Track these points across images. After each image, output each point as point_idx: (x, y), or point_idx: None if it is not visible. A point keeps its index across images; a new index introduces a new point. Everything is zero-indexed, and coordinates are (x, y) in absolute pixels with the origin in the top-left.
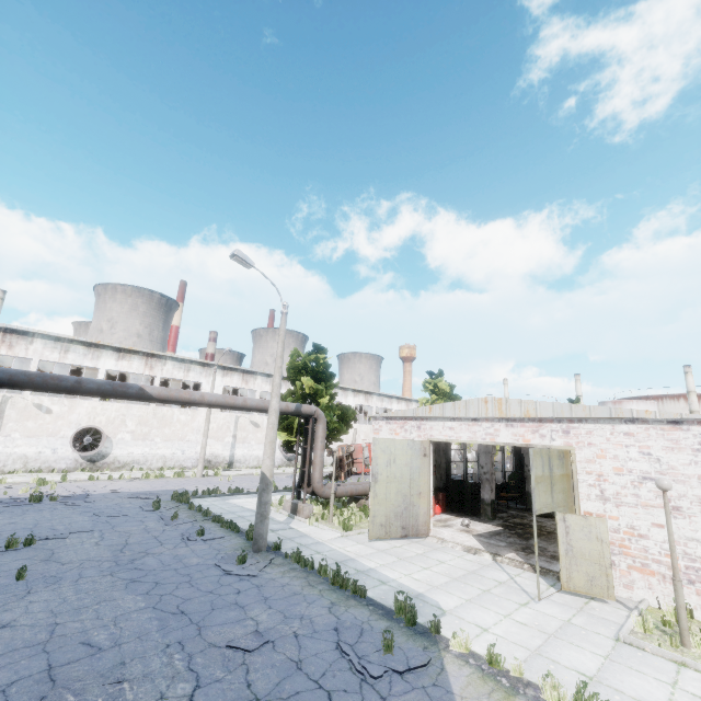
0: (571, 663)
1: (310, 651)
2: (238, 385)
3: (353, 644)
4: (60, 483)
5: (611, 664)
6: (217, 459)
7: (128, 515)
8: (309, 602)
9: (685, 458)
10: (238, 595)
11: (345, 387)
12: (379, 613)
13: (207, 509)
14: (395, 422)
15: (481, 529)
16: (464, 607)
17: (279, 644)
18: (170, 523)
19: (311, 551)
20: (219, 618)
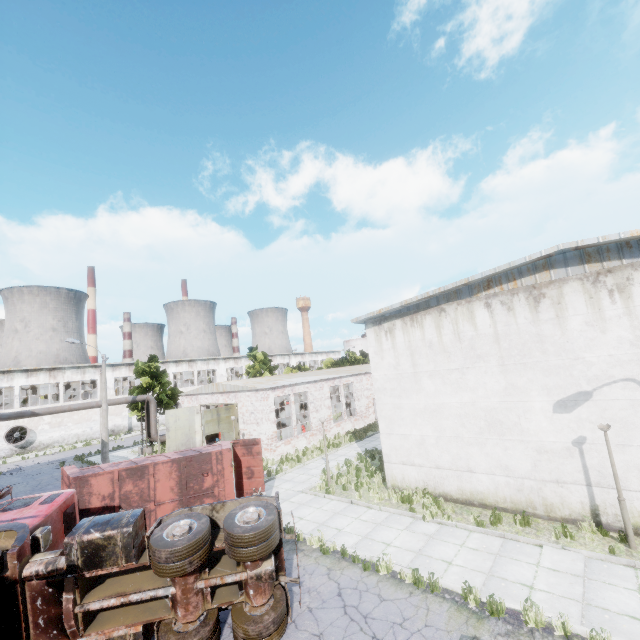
0: None
1: None
2: (126, 374)
3: None
4: (3, 465)
5: None
6: (119, 428)
7: (44, 473)
8: None
9: (259, 404)
10: None
11: (216, 358)
12: None
13: (90, 461)
14: (189, 397)
15: None
16: None
17: None
18: None
19: None
20: None
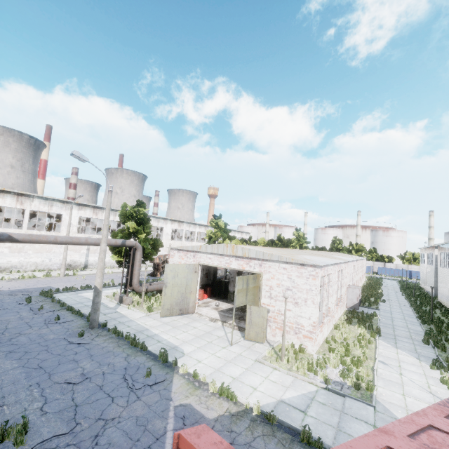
0: (230, 373)
1: (109, 380)
2: (90, 216)
3: (132, 375)
4: None
5: (247, 371)
6: (76, 263)
7: (8, 308)
8: (115, 356)
9: (303, 281)
10: (75, 355)
11: (166, 218)
12: (151, 358)
13: (64, 302)
14: (182, 252)
15: (224, 307)
16: (195, 351)
17: (93, 379)
18: (37, 312)
19: (125, 326)
20: (62, 368)
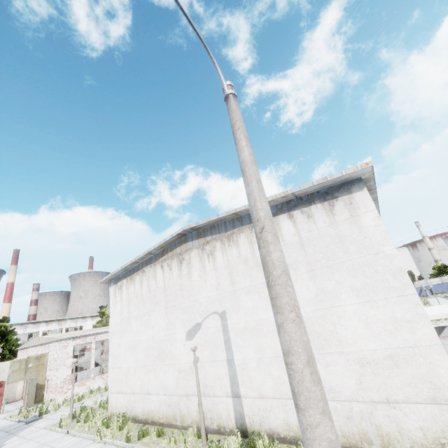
0: None
1: None
2: None
3: None
4: None
5: None
6: None
7: None
8: None
9: (60, 352)
10: None
11: (84, 316)
12: None
13: None
14: (23, 350)
15: None
16: None
17: None
18: None
19: None
20: None
